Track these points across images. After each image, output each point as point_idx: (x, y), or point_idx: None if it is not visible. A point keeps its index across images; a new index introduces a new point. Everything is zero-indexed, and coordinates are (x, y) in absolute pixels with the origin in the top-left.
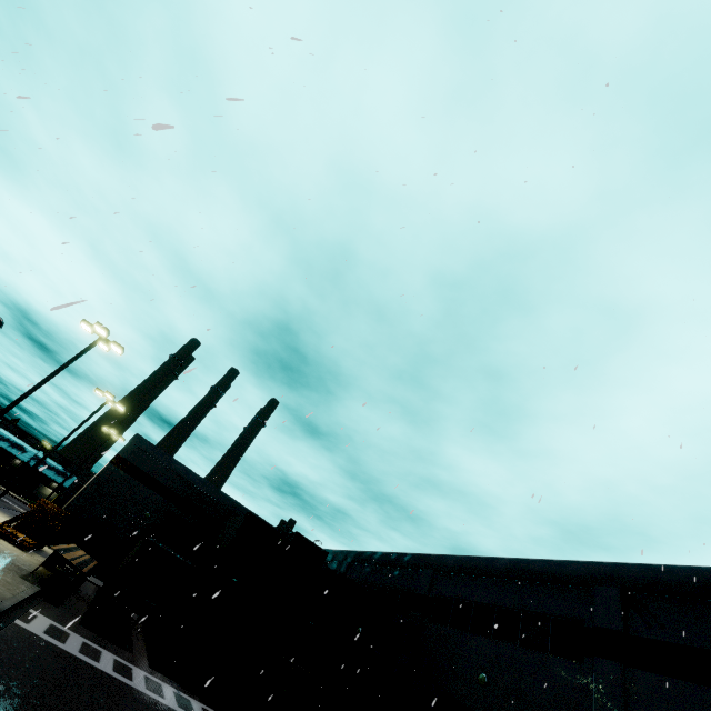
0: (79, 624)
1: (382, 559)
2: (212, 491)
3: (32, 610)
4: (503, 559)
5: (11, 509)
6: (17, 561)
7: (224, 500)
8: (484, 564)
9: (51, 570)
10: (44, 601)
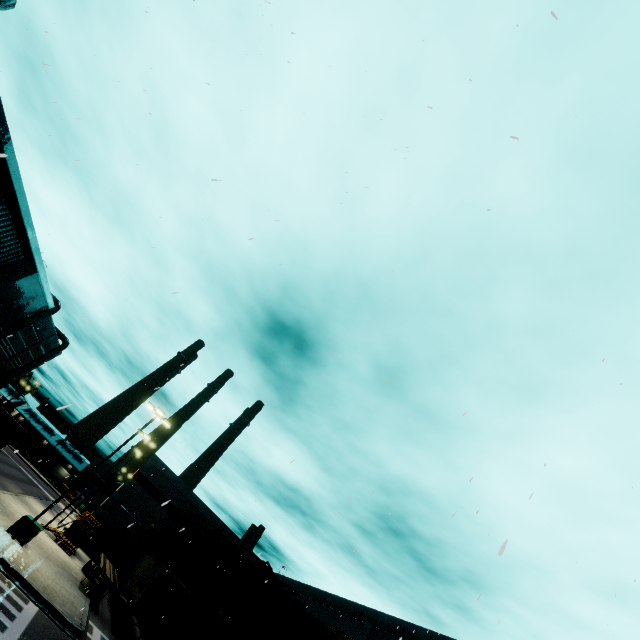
0: (111, 633)
1: (334, 601)
2: (204, 510)
3: (89, 621)
4: (425, 629)
5: (46, 499)
6: (71, 570)
7: (213, 519)
8: (410, 630)
9: (87, 575)
10: (91, 610)
